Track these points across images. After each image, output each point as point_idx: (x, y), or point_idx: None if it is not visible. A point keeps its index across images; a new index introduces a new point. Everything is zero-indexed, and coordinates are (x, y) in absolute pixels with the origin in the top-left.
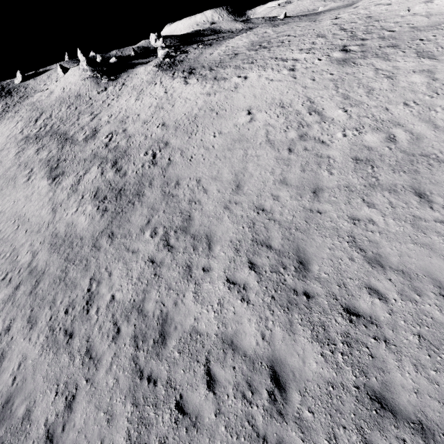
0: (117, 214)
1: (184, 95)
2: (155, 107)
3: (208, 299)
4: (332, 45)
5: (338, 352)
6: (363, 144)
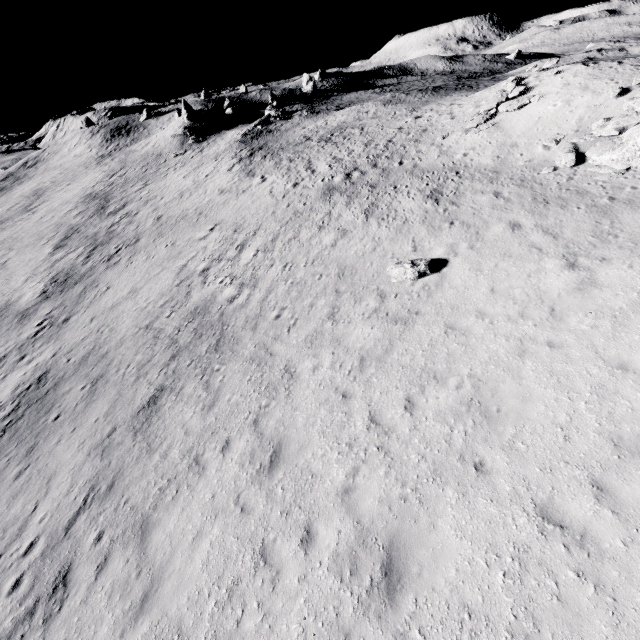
0: (46, 298)
1: (210, 186)
2: (180, 193)
3: (5, 382)
4: (353, 163)
5: (2, 436)
6: (216, 296)
